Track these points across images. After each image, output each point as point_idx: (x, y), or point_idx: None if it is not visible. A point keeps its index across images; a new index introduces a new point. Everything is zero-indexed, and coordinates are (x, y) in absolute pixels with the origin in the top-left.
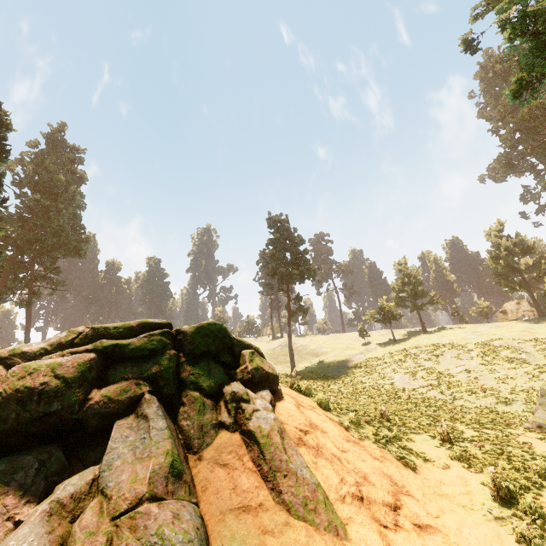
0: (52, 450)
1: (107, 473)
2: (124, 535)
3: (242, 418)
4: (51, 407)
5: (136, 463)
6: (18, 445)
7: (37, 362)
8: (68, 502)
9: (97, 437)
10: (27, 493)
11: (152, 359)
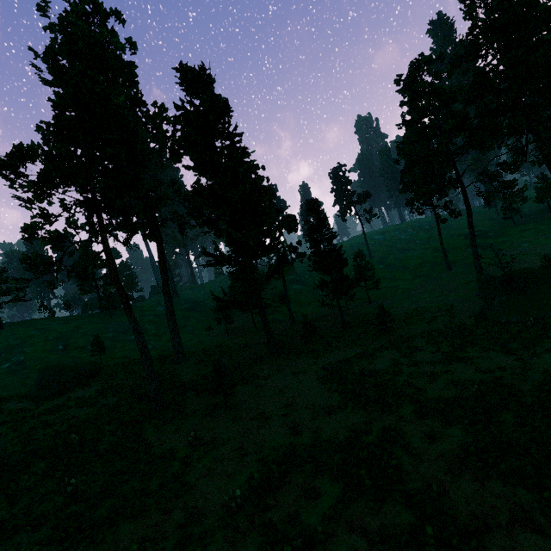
0: None
1: None
2: None
3: None
4: None
5: None
6: None
7: None
8: None
9: None
10: None
11: None
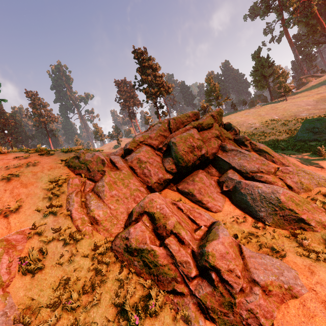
0: (202, 171)
1: (244, 168)
2: (284, 175)
3: (253, 146)
4: (202, 152)
5: (254, 162)
6: (187, 173)
7: (181, 135)
8: (240, 179)
9: (206, 165)
10: (212, 185)
11: (213, 128)
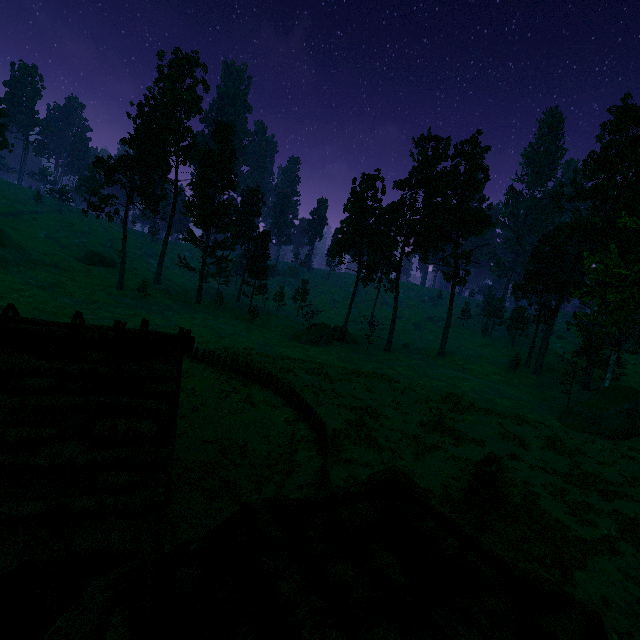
0: None
1: None
2: None
3: None
4: None
5: None
6: None
7: None
8: None
9: None
10: None
11: None
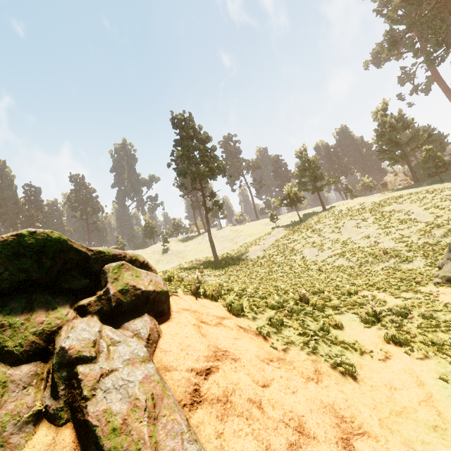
0: None
1: None
2: None
3: (77, 397)
4: None
5: None
6: None
7: None
8: None
9: None
10: None
11: None
